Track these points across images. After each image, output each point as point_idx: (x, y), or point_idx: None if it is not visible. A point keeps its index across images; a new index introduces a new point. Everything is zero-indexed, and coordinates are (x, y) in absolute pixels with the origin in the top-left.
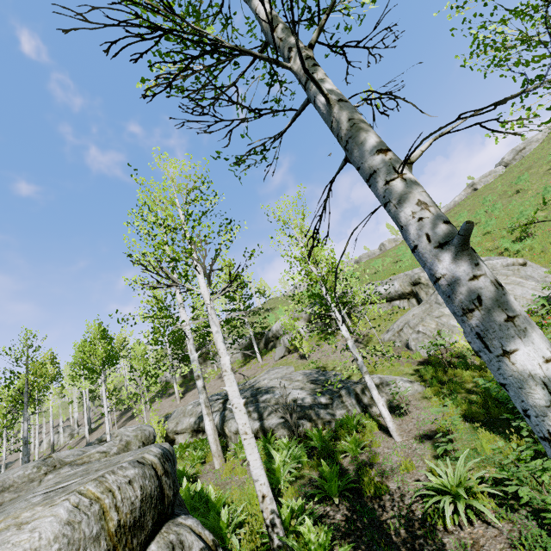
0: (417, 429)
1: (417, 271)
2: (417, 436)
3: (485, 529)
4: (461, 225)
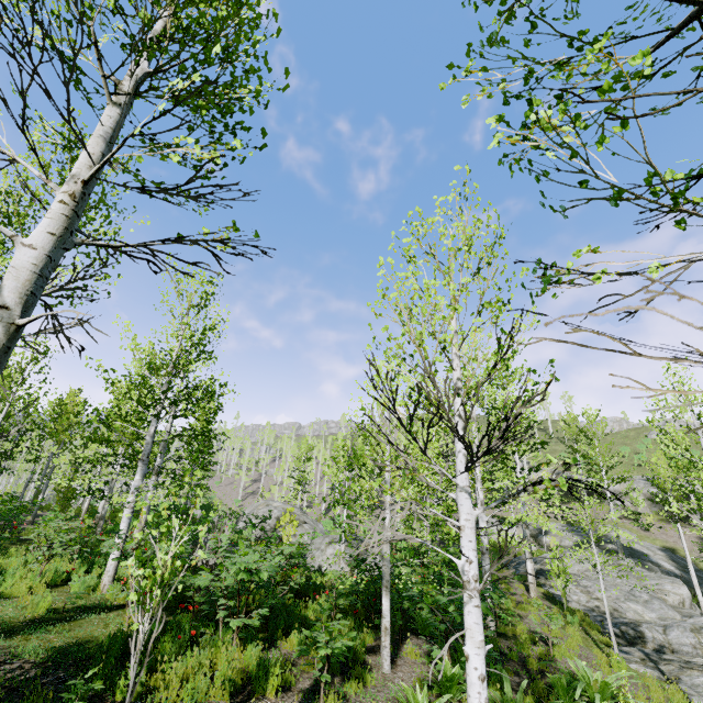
0: None
1: None
2: None
3: None
4: None
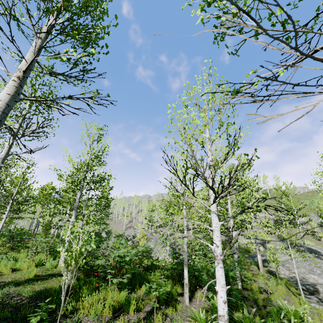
0: None
1: None
2: None
3: None
4: None
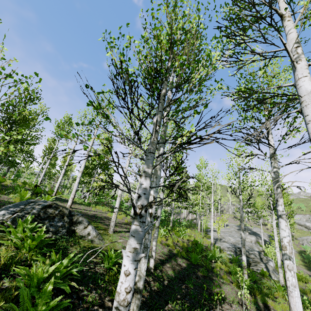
0: None
1: None
2: None
3: None
4: None
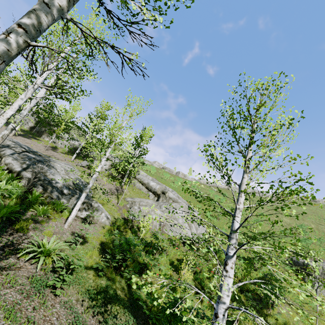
0: (80, 231)
1: (170, 190)
2: (74, 232)
3: (33, 268)
4: (208, 194)
